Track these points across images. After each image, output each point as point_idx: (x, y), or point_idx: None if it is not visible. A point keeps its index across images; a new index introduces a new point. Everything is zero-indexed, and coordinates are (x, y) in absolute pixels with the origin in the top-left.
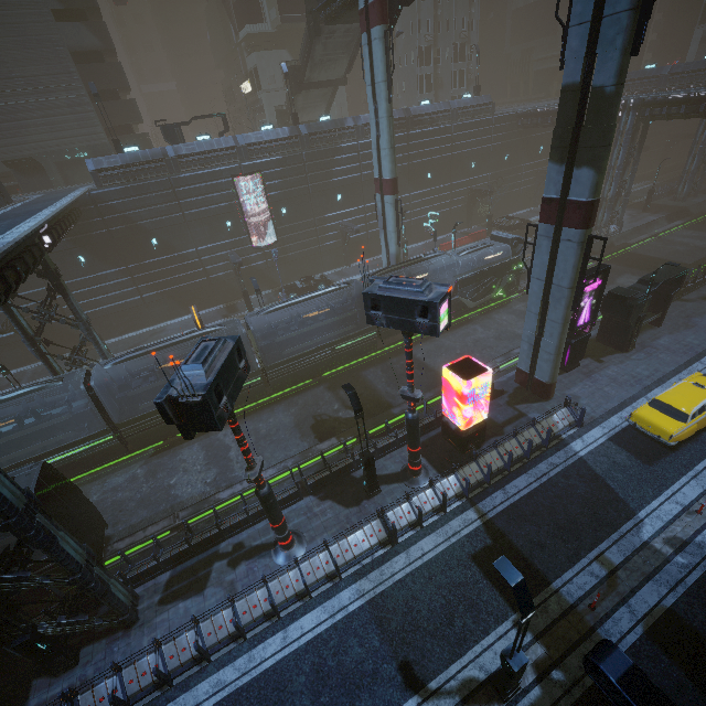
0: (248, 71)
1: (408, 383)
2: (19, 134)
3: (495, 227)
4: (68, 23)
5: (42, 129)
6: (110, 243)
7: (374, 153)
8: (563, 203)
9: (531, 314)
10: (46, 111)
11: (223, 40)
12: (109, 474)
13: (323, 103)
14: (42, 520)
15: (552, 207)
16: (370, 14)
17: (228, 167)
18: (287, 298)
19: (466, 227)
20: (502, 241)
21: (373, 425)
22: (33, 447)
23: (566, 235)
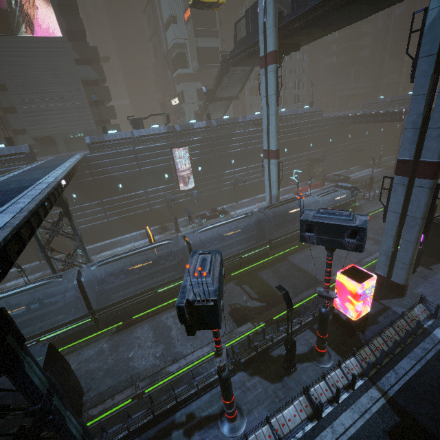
0: (177, 93)
1: (326, 285)
2: (45, 122)
3: (328, 180)
4: (82, 66)
5: (59, 120)
6: (93, 186)
7: (264, 135)
8: (416, 163)
9: (388, 236)
10: (63, 111)
11: (162, 77)
12: (83, 348)
13: (223, 109)
14: (56, 402)
15: (406, 166)
16: (267, 59)
17: (169, 142)
18: (201, 222)
19: (307, 180)
20: (344, 188)
21: (276, 313)
22: (34, 327)
23: (418, 183)
